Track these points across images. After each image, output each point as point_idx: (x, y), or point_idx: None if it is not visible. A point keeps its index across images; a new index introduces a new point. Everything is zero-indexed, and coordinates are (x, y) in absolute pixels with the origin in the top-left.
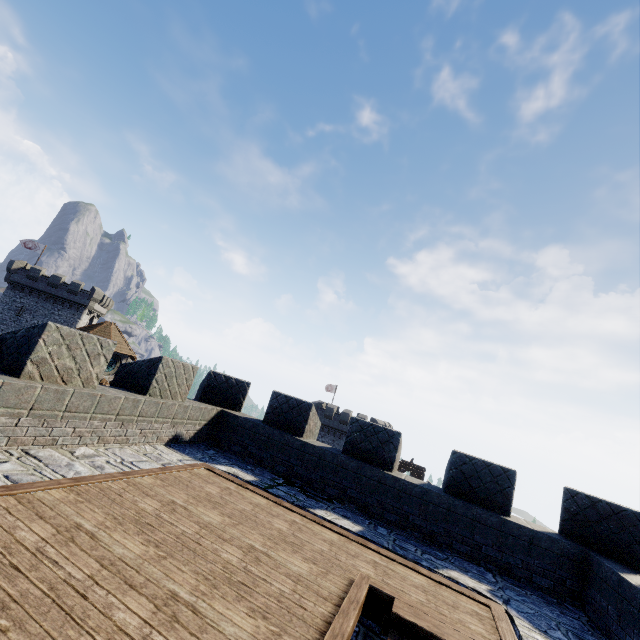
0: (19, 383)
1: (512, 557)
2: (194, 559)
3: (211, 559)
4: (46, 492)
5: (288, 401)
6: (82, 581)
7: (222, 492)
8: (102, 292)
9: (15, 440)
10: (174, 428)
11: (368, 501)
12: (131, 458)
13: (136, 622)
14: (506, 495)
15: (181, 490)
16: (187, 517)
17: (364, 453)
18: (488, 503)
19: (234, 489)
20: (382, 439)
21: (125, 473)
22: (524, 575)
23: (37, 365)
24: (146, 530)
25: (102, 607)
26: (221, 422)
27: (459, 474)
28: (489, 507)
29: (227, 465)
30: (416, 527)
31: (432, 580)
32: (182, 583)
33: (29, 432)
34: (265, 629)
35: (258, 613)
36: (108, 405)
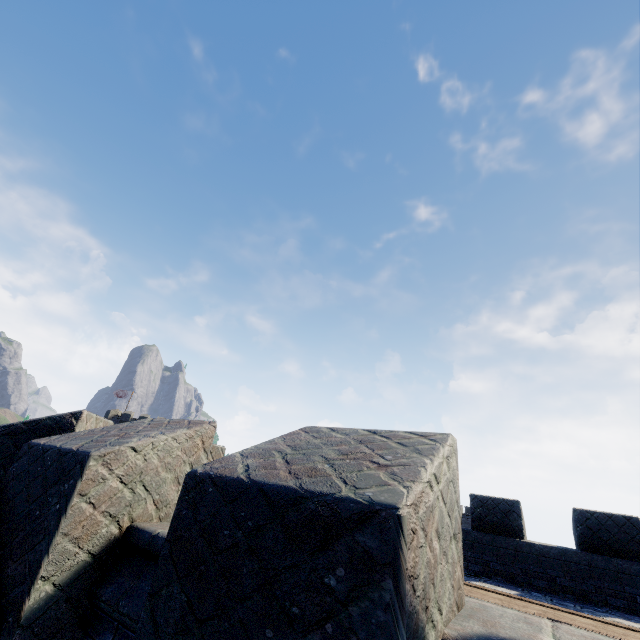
0: None
1: None
2: None
3: None
4: None
5: None
6: None
7: None
8: None
9: None
10: None
11: (512, 571)
12: None
13: None
14: (638, 542)
15: None
16: None
17: (492, 526)
18: (625, 553)
19: None
20: (504, 509)
21: None
22: None
23: None
24: None
25: None
26: None
27: (586, 530)
28: (627, 557)
29: None
30: (566, 589)
31: (598, 622)
32: None
33: None
34: None
35: None
36: None
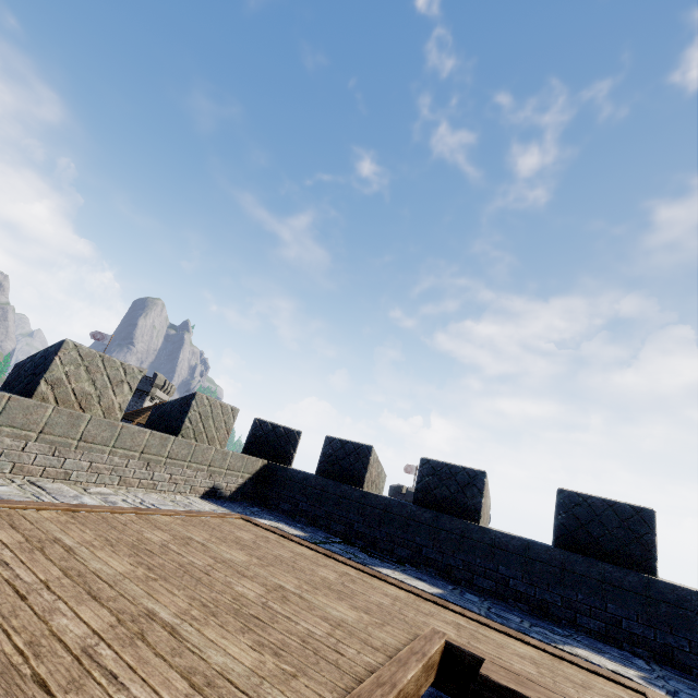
0: (28, 400)
1: (671, 635)
2: (195, 586)
3: (219, 589)
4: (34, 511)
5: (343, 446)
6: (30, 584)
7: (257, 539)
8: (164, 377)
9: (21, 468)
10: (211, 478)
11: (451, 563)
12: (154, 501)
13: (81, 631)
14: (645, 545)
15: (204, 531)
16: (202, 552)
17: (440, 501)
18: (620, 558)
19: (273, 538)
20: (462, 482)
21: (139, 509)
22: (696, 663)
23: (52, 386)
24: (142, 554)
25: (41, 610)
26: (268, 476)
27: (571, 520)
28: (623, 564)
29: (271, 520)
30: (520, 596)
31: (547, 654)
32: (168, 605)
33: (38, 460)
34: (273, 666)
35: (268, 648)
36: (131, 439)
